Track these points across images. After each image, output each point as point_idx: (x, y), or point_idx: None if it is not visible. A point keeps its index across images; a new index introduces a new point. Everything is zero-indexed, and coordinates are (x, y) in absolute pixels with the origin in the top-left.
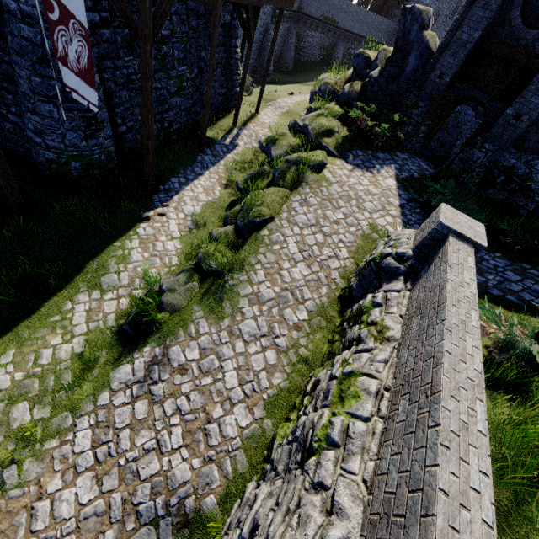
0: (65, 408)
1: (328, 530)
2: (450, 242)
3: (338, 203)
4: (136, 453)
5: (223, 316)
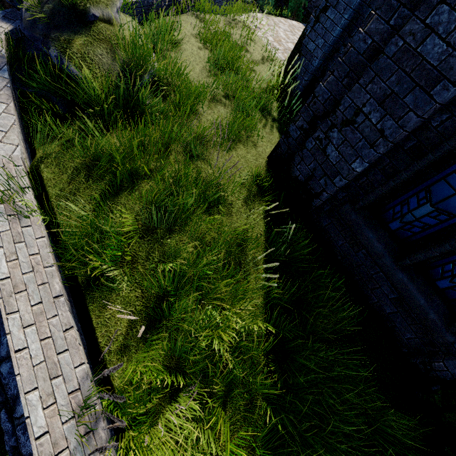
0: None
1: None
2: None
3: None
4: None
5: None
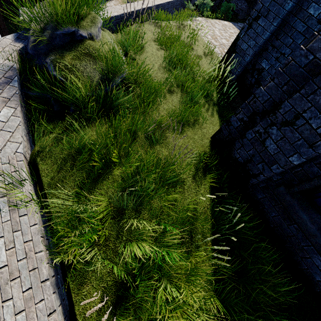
0: None
1: None
2: None
3: None
4: None
5: None
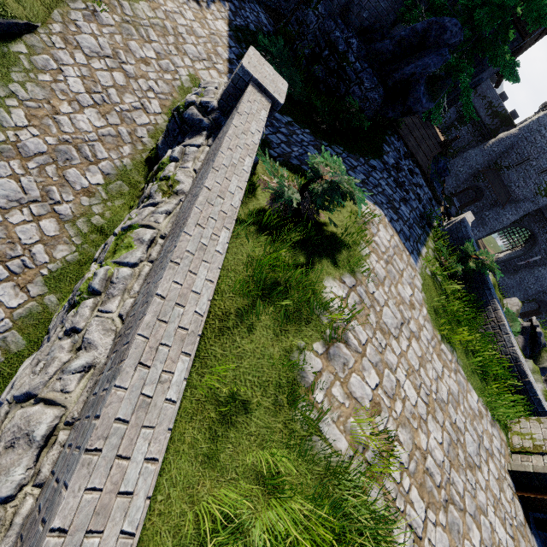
0: None
1: (71, 363)
2: (249, 90)
3: (148, 33)
4: None
5: None
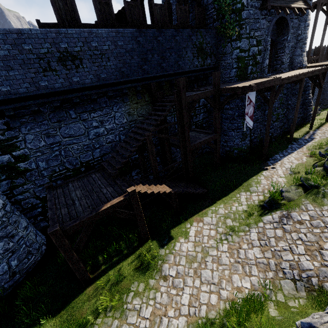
0: (244, 225)
1: None
2: None
3: None
4: (279, 248)
5: (323, 204)
